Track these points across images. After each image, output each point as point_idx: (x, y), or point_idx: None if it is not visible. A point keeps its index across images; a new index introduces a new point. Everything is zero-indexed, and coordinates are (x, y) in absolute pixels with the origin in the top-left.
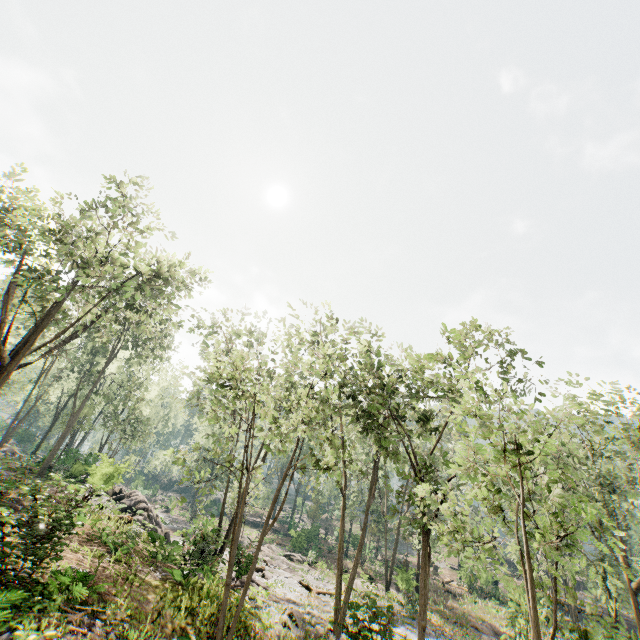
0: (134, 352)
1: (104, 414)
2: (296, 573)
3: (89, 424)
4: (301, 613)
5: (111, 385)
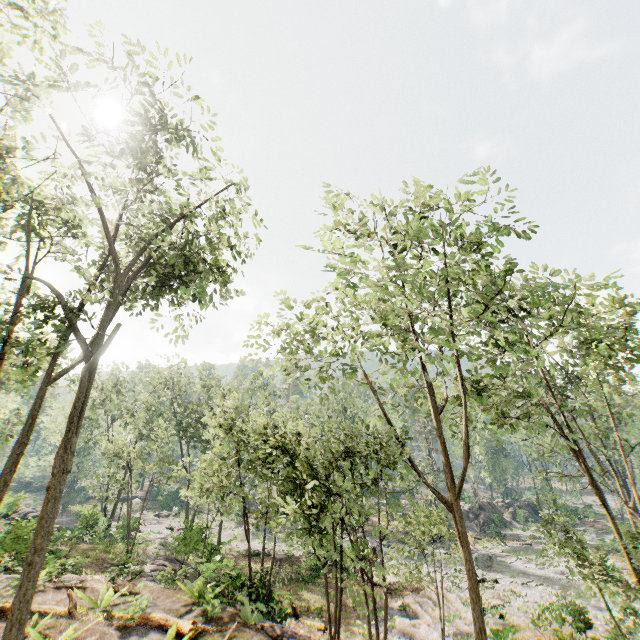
0: None
1: None
2: (164, 523)
3: None
4: (166, 541)
5: None
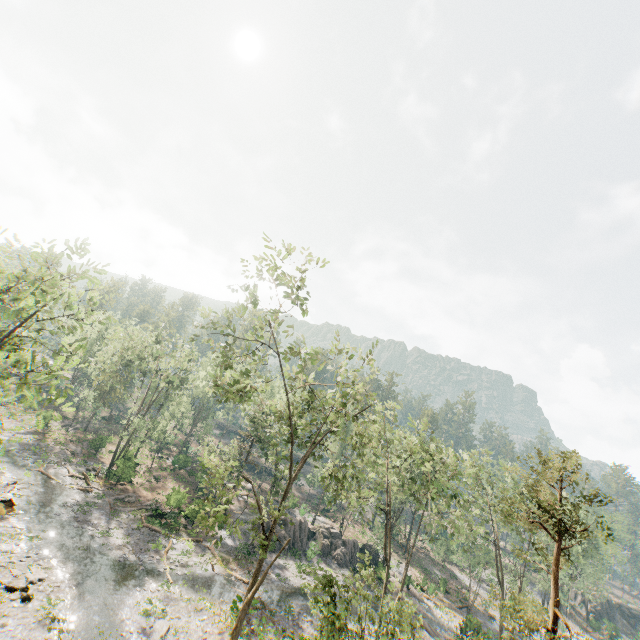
0: None
1: None
2: None
3: None
4: None
5: None
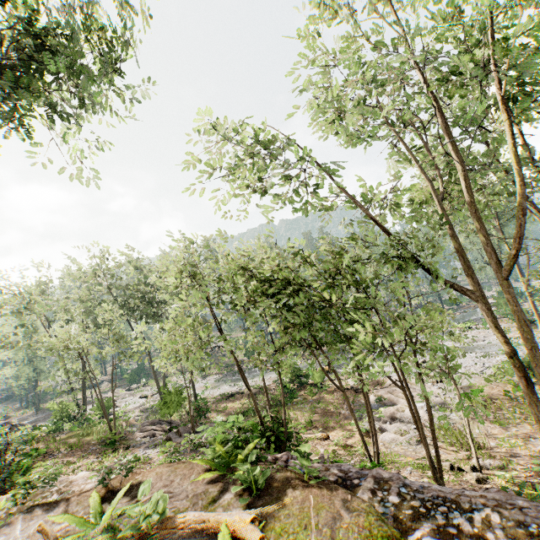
0: None
1: None
2: (136, 395)
3: None
4: (145, 408)
5: None
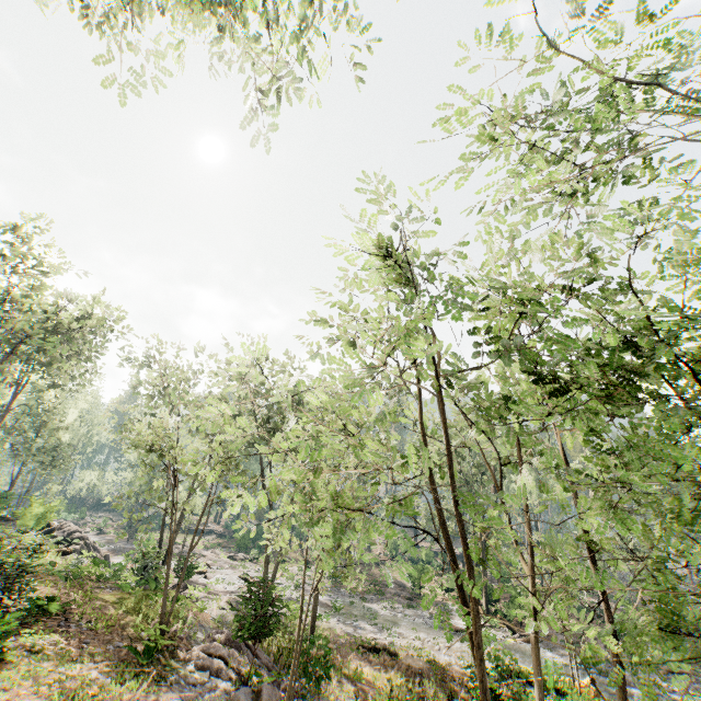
0: (42, 374)
1: (13, 446)
2: (237, 570)
3: (1, 462)
4: (236, 599)
5: (18, 414)
